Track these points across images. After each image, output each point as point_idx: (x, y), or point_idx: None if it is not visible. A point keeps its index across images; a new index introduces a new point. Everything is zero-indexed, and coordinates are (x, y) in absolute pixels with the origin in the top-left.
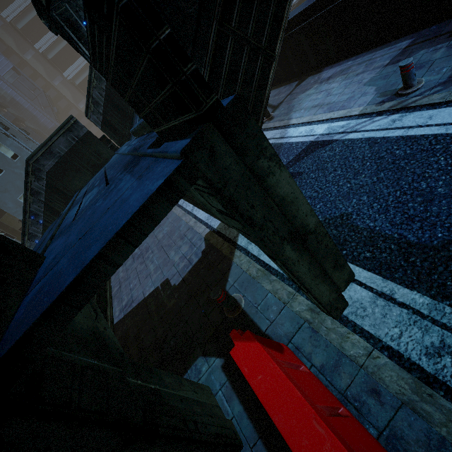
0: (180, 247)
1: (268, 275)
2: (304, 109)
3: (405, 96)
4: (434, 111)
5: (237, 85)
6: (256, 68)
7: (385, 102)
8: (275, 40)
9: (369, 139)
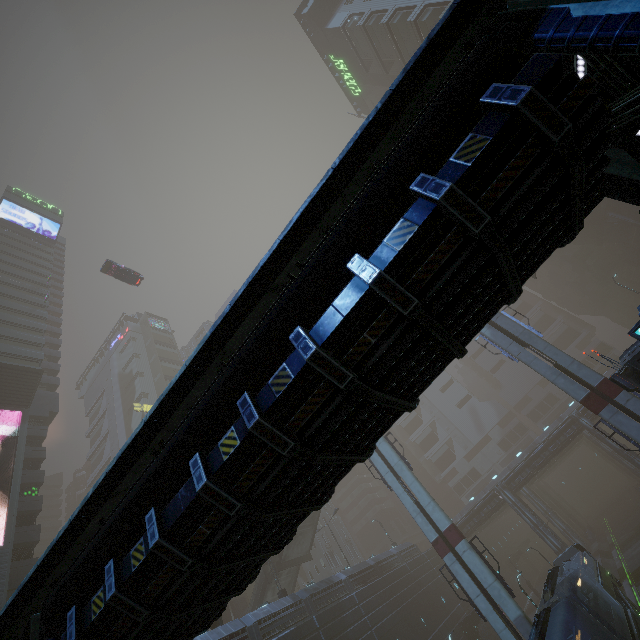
0: None
1: None
2: None
3: None
4: None
5: None
6: None
7: None
8: None
9: None
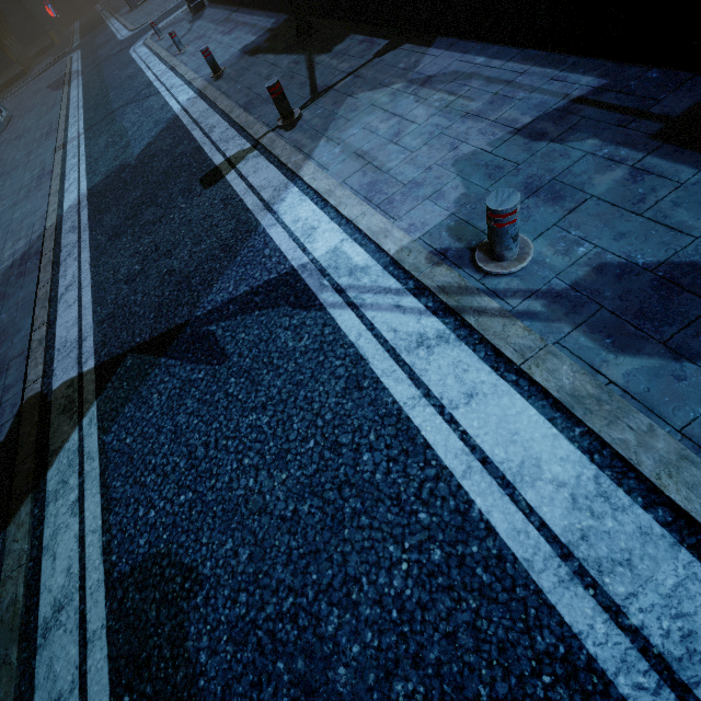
0: None
1: (12, 636)
2: (342, 148)
3: (481, 273)
4: (491, 377)
5: None
6: None
7: (444, 262)
8: None
9: (358, 361)
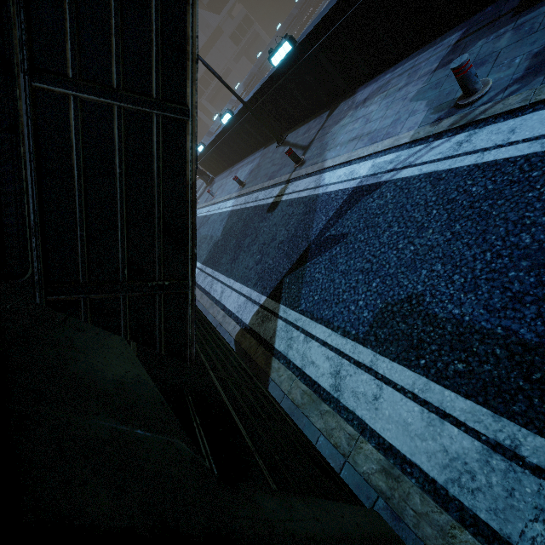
0: None
1: (317, 403)
2: (340, 145)
3: (468, 106)
4: (516, 120)
5: (116, 179)
6: (152, 139)
7: (442, 120)
8: (181, 81)
9: (430, 175)
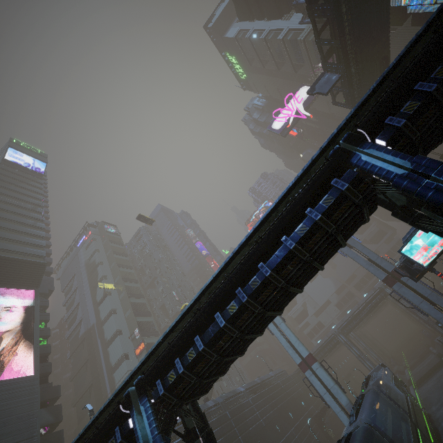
0: None
1: None
2: None
3: None
4: None
5: None
6: None
7: None
8: None
9: None
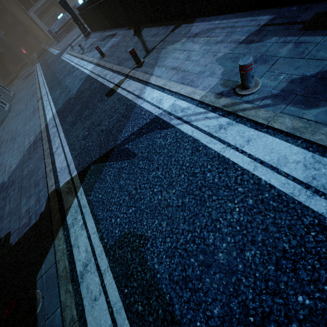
0: (30, 197)
1: (67, 281)
2: (165, 68)
3: (240, 96)
4: (255, 132)
5: None
6: None
7: (222, 96)
8: None
9: (195, 141)
